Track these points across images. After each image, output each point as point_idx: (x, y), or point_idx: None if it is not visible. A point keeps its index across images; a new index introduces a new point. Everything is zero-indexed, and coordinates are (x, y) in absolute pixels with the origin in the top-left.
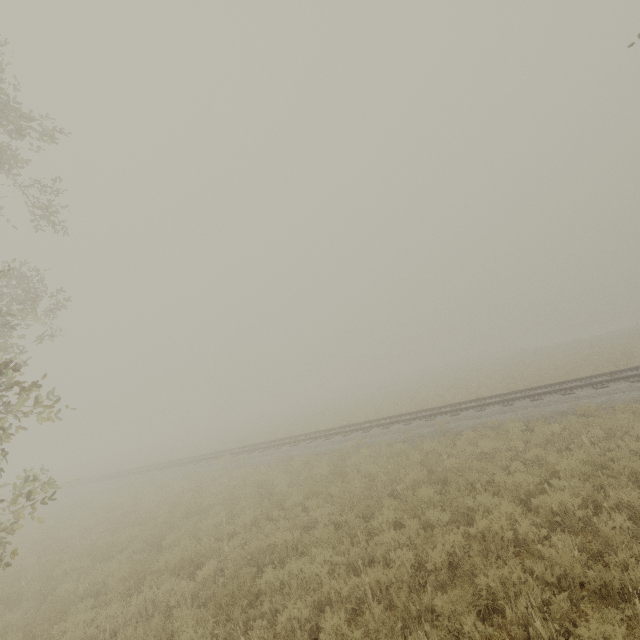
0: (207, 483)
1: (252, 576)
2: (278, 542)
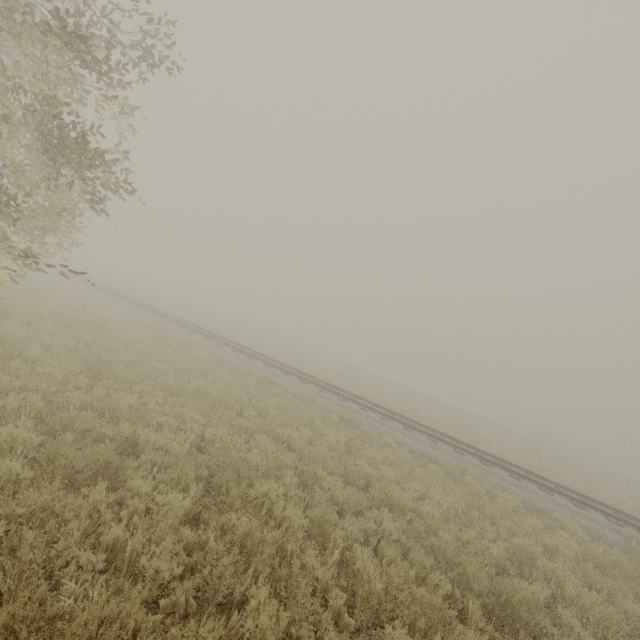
0: None
1: None
2: None
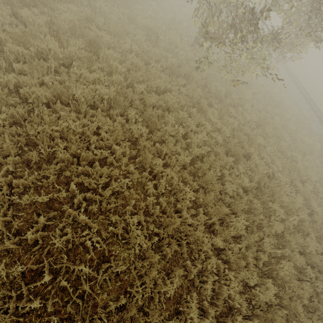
0: None
1: None
2: None
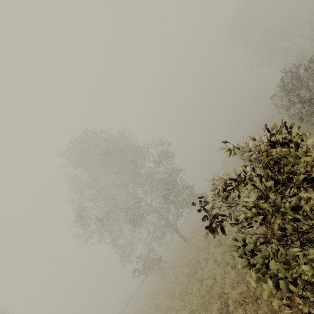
0: None
1: None
2: None
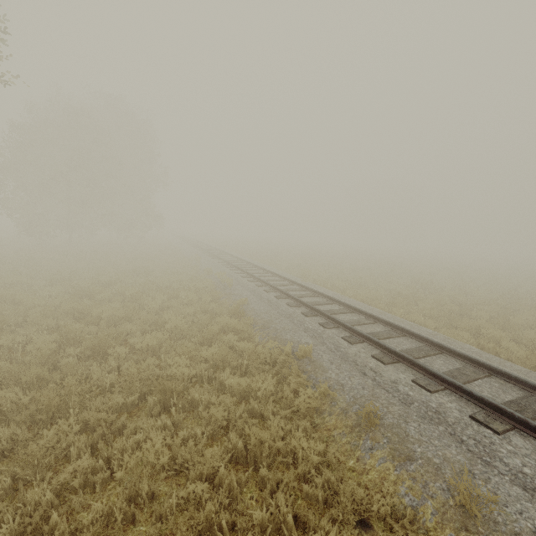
0: (182, 289)
1: None
2: None
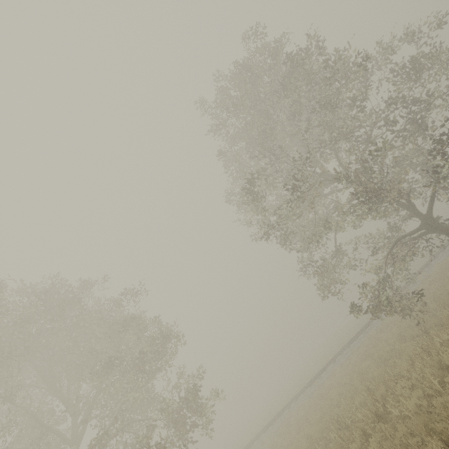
0: None
1: (286, 448)
2: (286, 443)
